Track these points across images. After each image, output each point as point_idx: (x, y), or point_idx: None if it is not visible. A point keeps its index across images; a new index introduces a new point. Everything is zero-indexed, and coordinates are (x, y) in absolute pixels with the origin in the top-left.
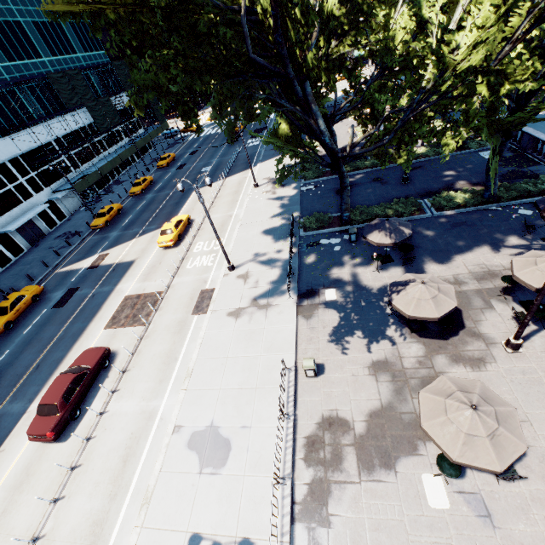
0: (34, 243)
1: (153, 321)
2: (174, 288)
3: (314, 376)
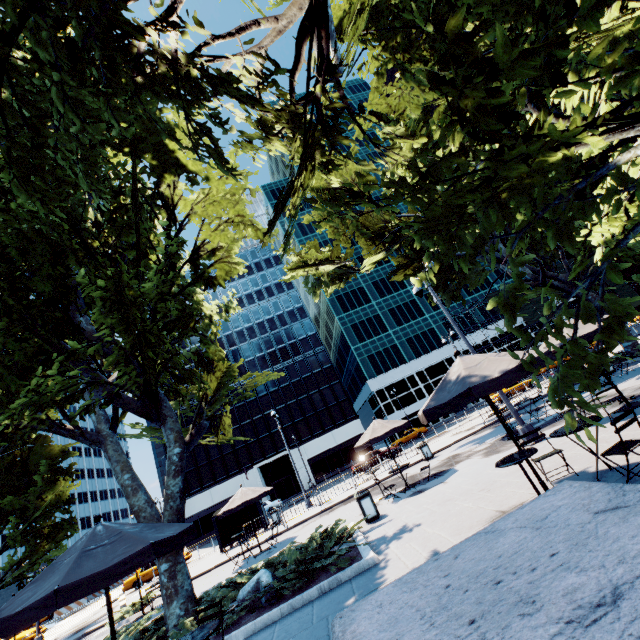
0: (458, 412)
1: (431, 441)
2: (461, 426)
3: (425, 459)
